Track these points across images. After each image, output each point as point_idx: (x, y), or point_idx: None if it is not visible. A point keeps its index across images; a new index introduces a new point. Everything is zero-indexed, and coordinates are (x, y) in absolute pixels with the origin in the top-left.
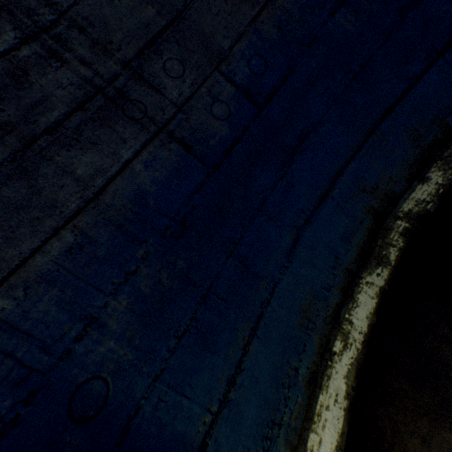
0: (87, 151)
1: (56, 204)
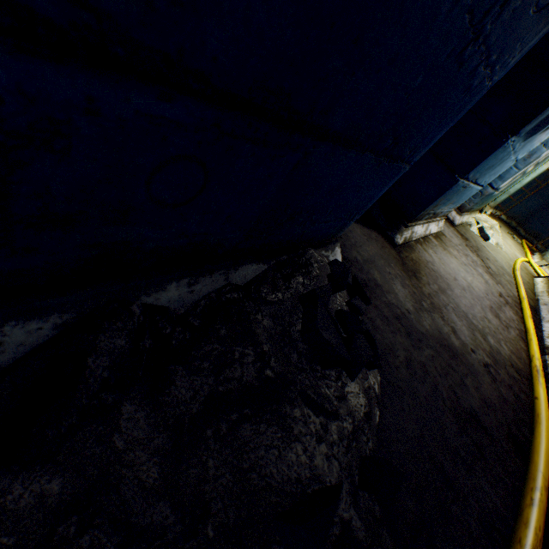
0: None
1: None
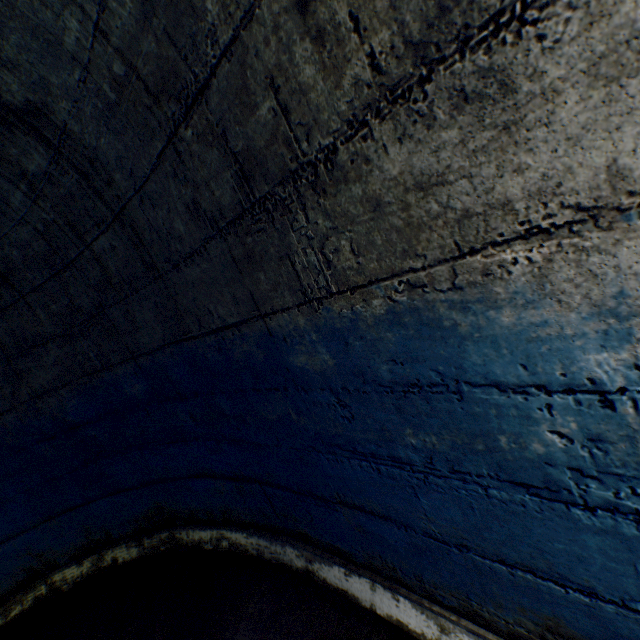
0: None
1: None
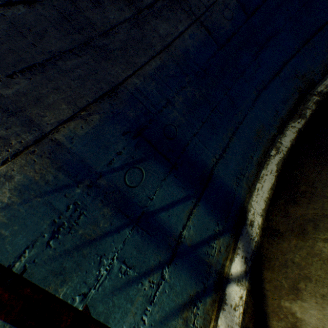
0: (164, 22)
1: (152, 45)
